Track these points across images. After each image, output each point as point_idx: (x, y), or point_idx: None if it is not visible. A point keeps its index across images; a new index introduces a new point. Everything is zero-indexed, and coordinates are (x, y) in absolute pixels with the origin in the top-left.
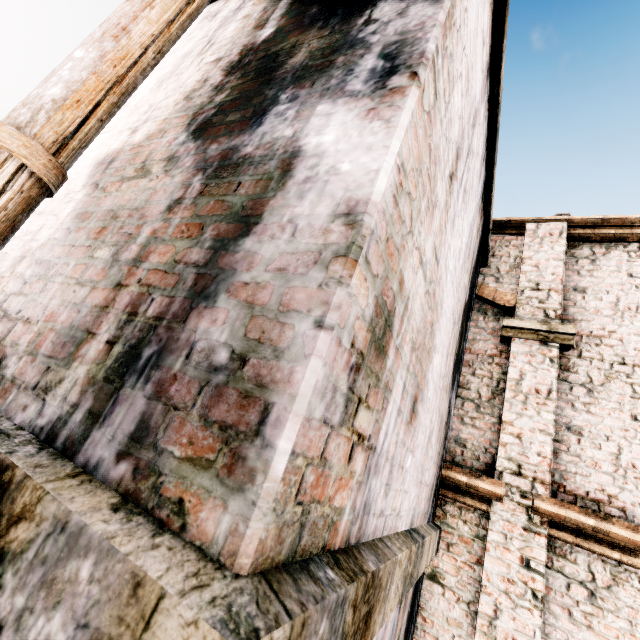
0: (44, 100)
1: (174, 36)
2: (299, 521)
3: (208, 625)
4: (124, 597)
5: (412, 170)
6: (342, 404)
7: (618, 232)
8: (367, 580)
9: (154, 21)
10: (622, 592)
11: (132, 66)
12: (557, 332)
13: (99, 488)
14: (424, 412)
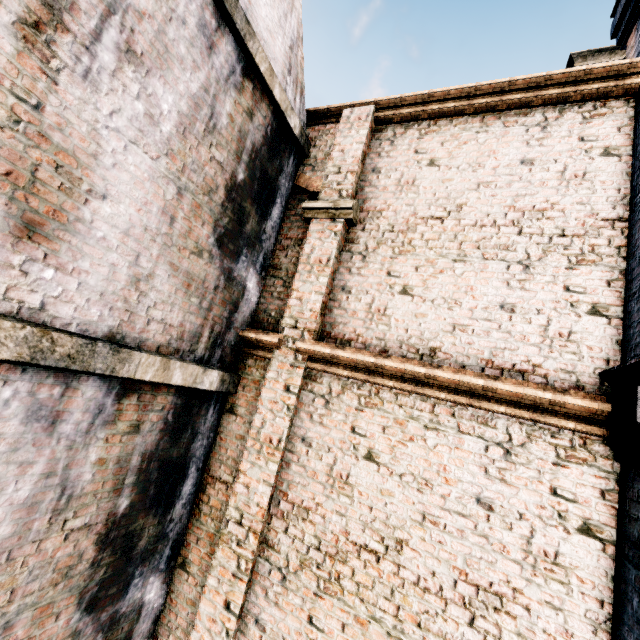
0: None
1: None
2: None
3: None
4: None
5: None
6: None
7: (413, 110)
8: None
9: None
10: (346, 397)
11: None
12: (340, 208)
13: None
14: (90, 246)
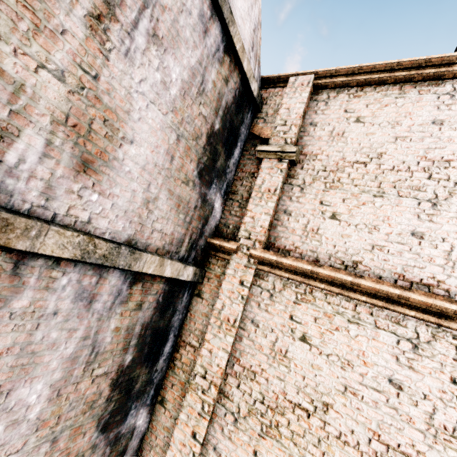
0: None
1: None
2: None
3: None
4: None
5: None
6: None
7: (344, 79)
8: None
9: None
10: (286, 293)
11: None
12: (286, 152)
13: None
14: (120, 177)
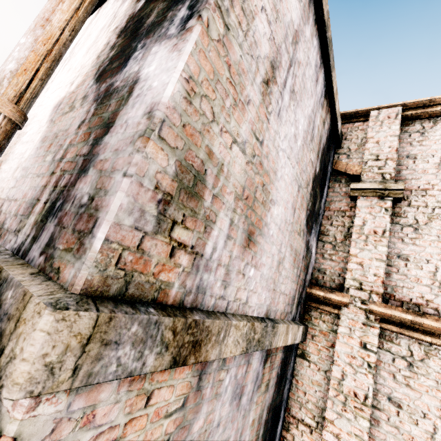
0: (6, 72)
1: (82, 18)
2: (123, 279)
3: (43, 303)
4: (20, 300)
5: (205, 80)
6: (154, 221)
7: None
8: (187, 321)
9: (66, 11)
10: (432, 363)
11: (56, 42)
12: (390, 189)
13: (30, 268)
14: (267, 243)
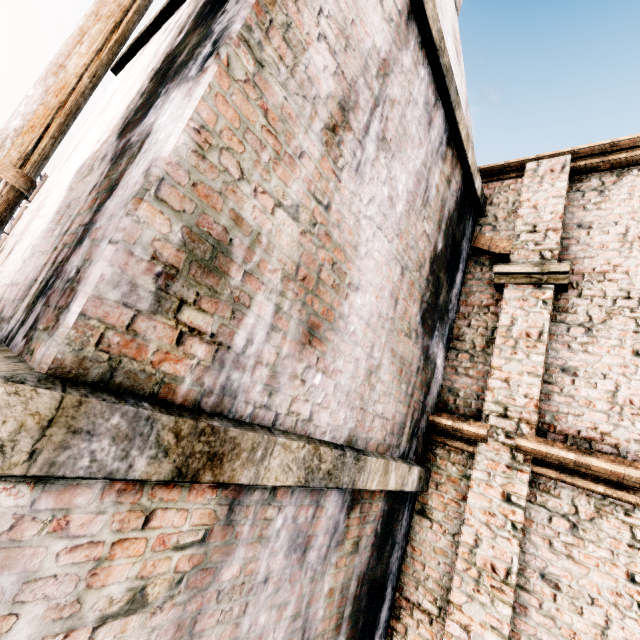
0: (9, 131)
1: (106, 61)
2: (107, 363)
3: None
4: None
5: (227, 130)
6: (151, 298)
7: (630, 155)
8: (199, 425)
9: (85, 54)
10: (605, 524)
11: (71, 92)
12: (549, 272)
13: (9, 353)
14: (344, 343)
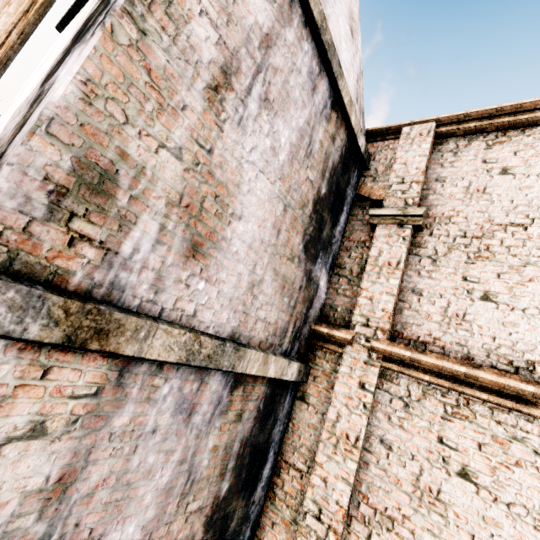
0: None
1: (33, 21)
2: (6, 254)
3: None
4: None
5: (112, 84)
6: (44, 209)
7: (478, 124)
8: (86, 307)
9: (13, 14)
10: (428, 403)
11: (1, 46)
12: (409, 215)
13: None
14: (227, 260)
